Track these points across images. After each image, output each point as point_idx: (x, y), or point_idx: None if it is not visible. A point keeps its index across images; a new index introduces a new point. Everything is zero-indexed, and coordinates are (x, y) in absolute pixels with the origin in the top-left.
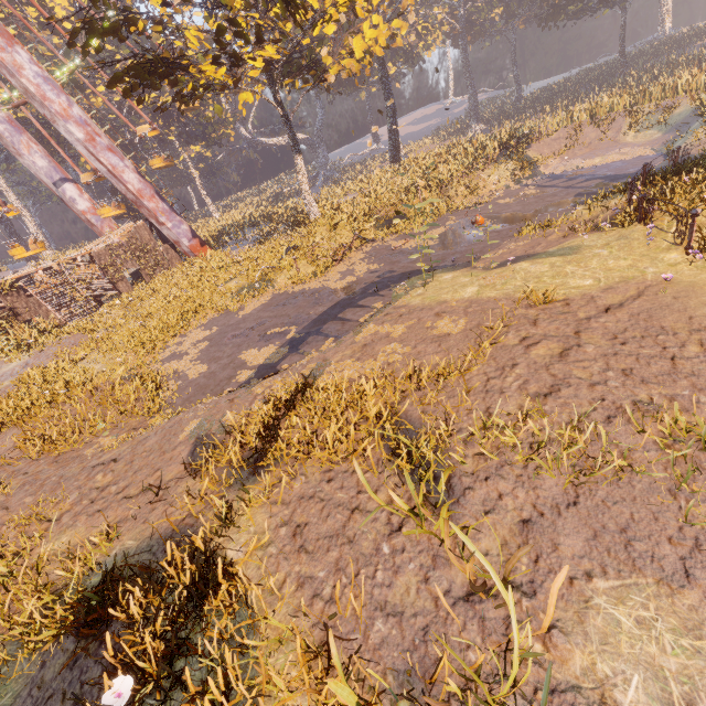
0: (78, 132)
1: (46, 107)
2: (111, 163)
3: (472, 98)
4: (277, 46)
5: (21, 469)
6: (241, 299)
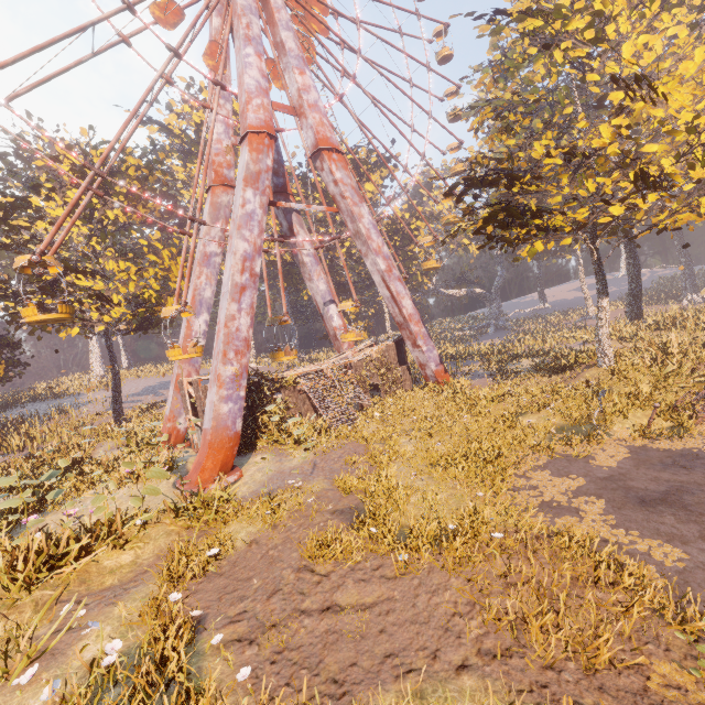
0: (382, 264)
1: (367, 244)
2: (397, 290)
3: (687, 269)
4: (664, 194)
5: (546, 683)
6: (571, 442)
